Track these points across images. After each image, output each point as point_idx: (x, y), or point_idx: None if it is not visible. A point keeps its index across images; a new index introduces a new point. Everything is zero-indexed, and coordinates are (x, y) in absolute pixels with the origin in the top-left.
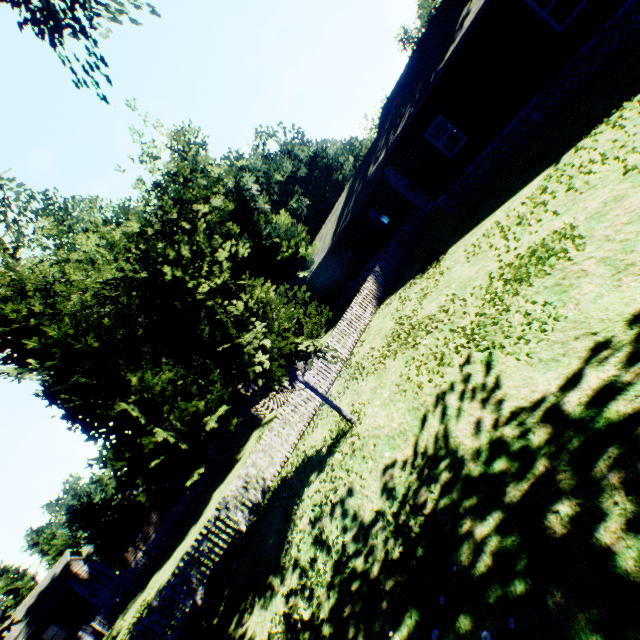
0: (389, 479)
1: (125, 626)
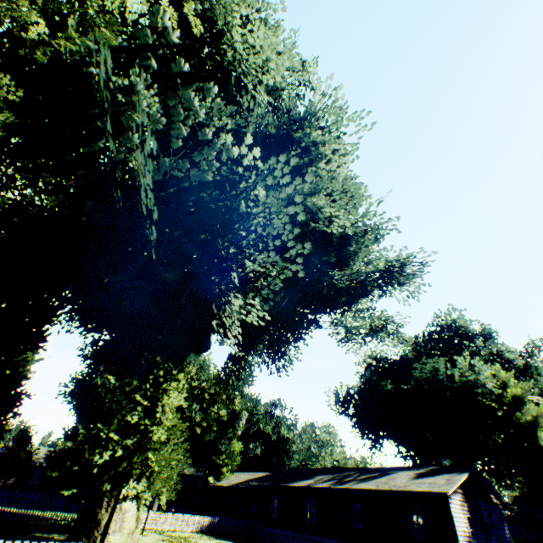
0: None
1: None
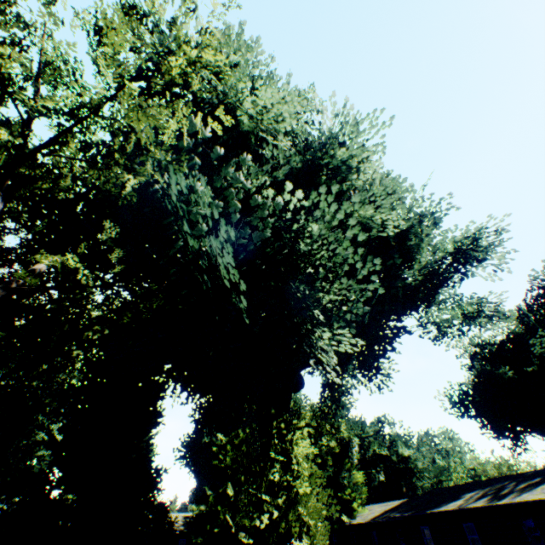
0: None
1: None
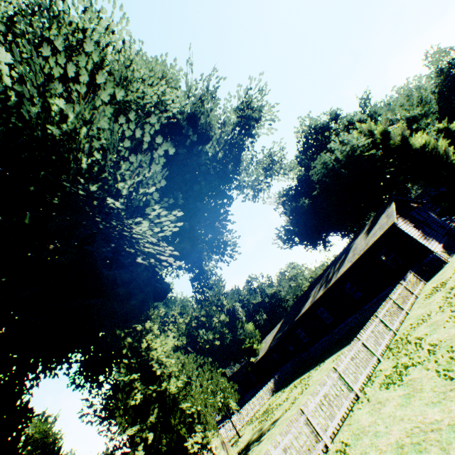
0: (239, 450)
1: None
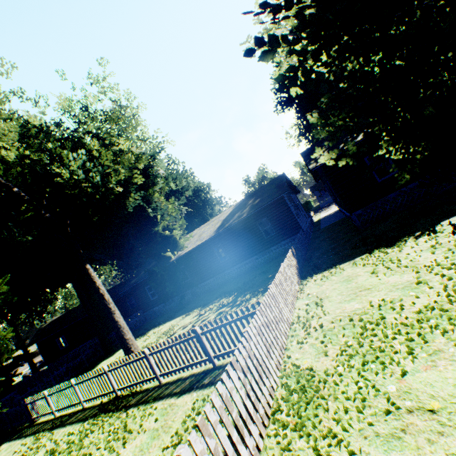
0: None
1: None
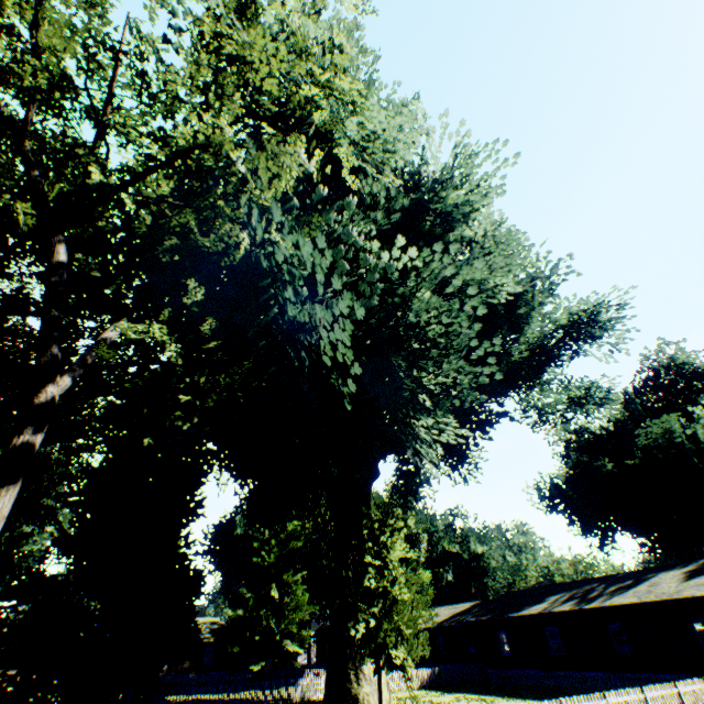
0: None
1: (168, 697)
